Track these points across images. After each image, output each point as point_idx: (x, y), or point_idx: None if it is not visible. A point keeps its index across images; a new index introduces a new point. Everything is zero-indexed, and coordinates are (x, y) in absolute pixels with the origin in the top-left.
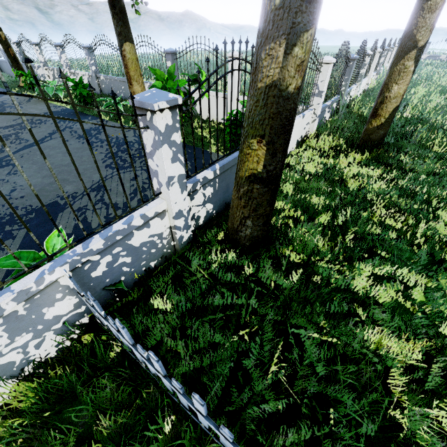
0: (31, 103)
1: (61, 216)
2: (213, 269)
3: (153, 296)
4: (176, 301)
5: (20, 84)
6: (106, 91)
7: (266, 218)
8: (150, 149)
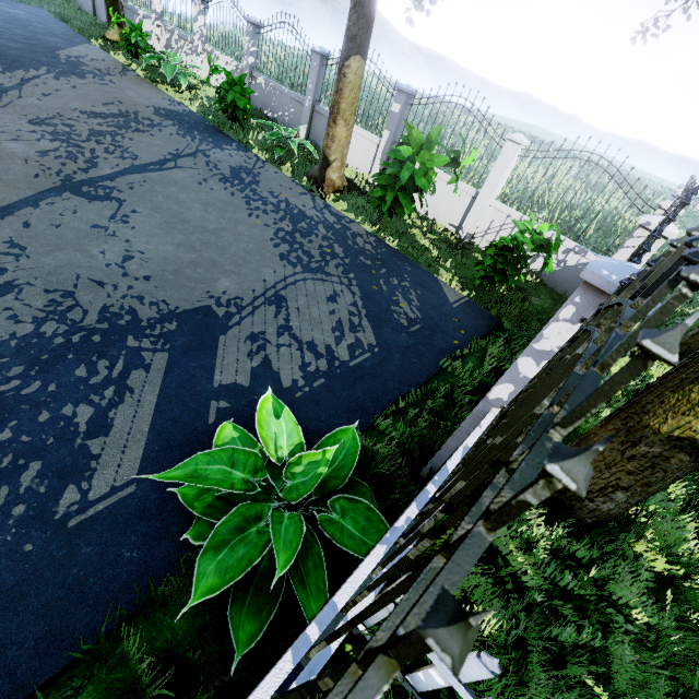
0: (129, 80)
1: (225, 344)
2: (537, 556)
3: (469, 605)
4: (509, 626)
5: (107, 34)
6: (258, 104)
7: (648, 496)
8: (550, 348)
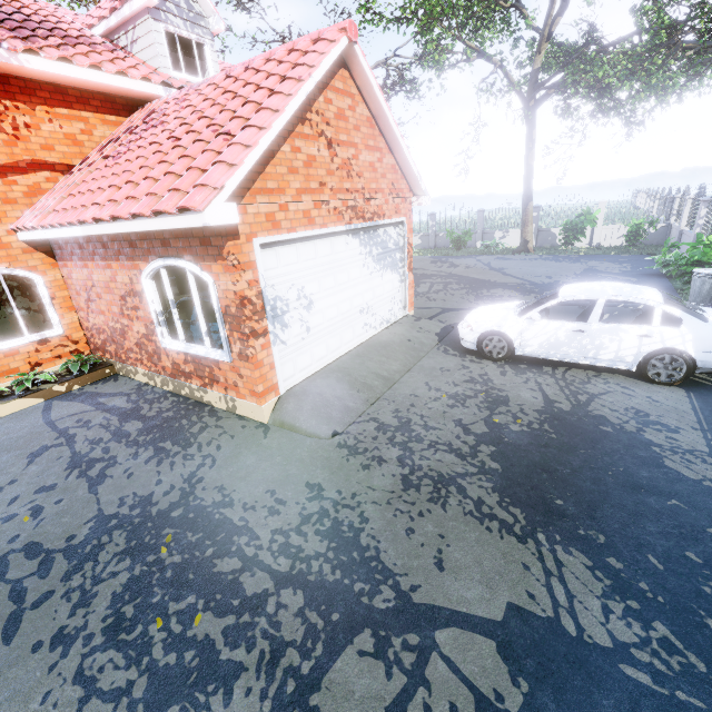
0: None
1: (604, 271)
2: None
3: None
4: None
5: None
6: (441, 245)
7: None
8: (703, 215)
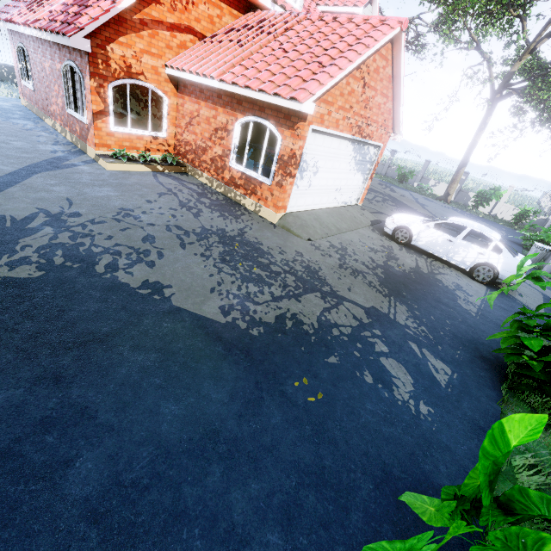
0: None
1: None
2: None
3: None
4: None
5: None
6: (390, 175)
7: None
8: None
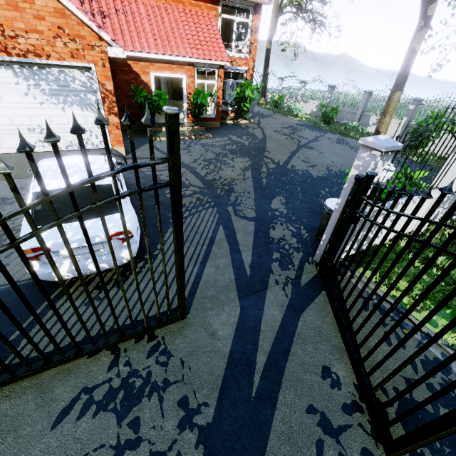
0: (279, 116)
1: None
2: None
3: None
4: None
5: (259, 102)
6: None
7: None
8: None
